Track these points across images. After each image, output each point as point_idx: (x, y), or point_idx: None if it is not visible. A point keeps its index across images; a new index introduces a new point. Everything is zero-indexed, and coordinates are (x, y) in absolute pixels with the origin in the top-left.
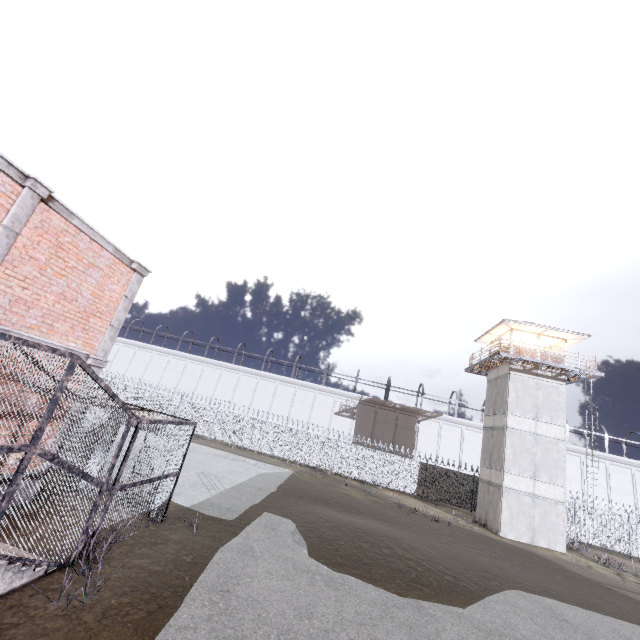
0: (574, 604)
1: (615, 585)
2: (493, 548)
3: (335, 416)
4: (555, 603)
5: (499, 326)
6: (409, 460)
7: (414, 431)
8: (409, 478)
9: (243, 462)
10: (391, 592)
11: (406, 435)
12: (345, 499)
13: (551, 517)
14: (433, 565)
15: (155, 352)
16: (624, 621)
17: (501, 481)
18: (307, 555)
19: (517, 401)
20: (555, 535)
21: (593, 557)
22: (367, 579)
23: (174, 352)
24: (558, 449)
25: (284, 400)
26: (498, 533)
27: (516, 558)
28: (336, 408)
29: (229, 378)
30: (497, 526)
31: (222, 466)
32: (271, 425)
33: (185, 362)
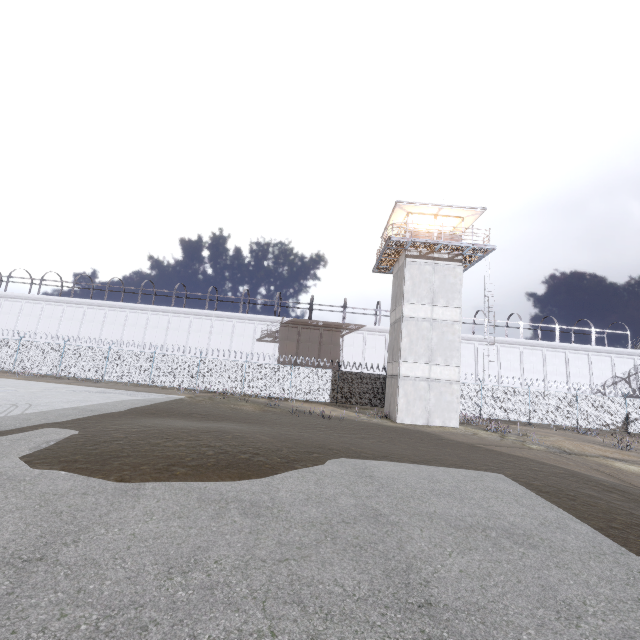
0: (410, 462)
1: (488, 444)
2: (374, 432)
3: (257, 343)
4: (380, 463)
5: (395, 211)
6: (321, 370)
7: (339, 346)
8: (322, 387)
9: (116, 394)
10: (109, 480)
11: (331, 351)
12: (225, 412)
13: (446, 397)
14: (240, 448)
15: (45, 303)
16: (458, 469)
17: (398, 371)
18: (23, 459)
19: (413, 289)
20: (449, 413)
21: (489, 428)
22: (89, 471)
23: (68, 300)
24: (454, 331)
25: (201, 334)
26: (395, 420)
27: (392, 436)
28: (257, 334)
29: (137, 320)
30: (395, 414)
31: (69, 398)
32: (172, 357)
33: (83, 309)
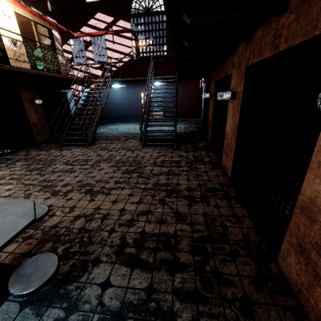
0: None
1: None
2: None
3: None
4: None
5: None
6: None
7: None
8: None
9: None
10: None
11: None
12: None
13: None
14: None
15: None
16: None
17: None
18: None
19: None
20: None
21: None
22: None
23: None
24: None
25: None
26: None
27: None
28: None
29: None
30: None
31: None
32: None
33: None
